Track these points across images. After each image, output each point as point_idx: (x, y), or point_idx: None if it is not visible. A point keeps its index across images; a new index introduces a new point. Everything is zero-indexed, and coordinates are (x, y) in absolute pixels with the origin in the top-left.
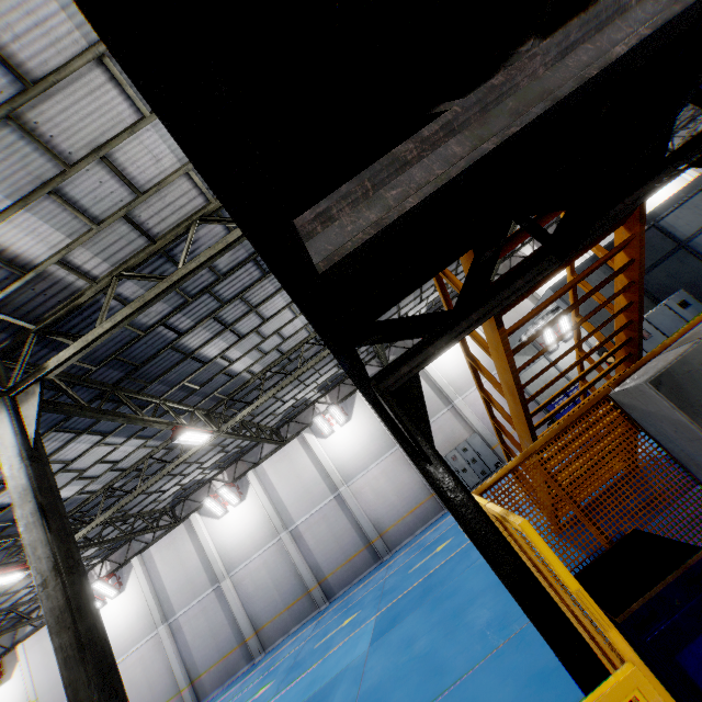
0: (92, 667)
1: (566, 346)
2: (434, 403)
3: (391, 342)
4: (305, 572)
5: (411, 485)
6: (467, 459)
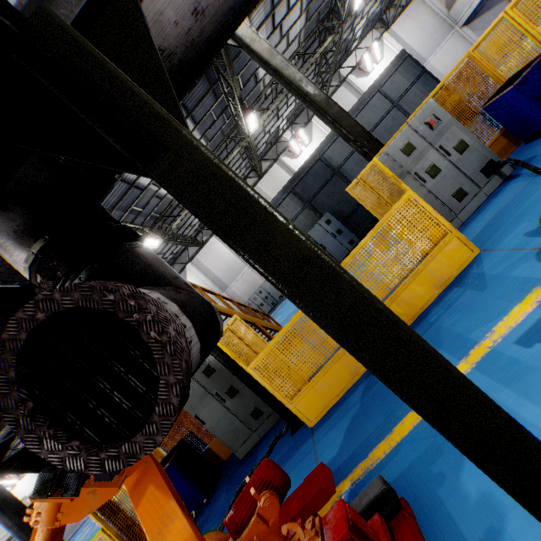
0: (12, 513)
1: None
2: (239, 264)
3: (202, 227)
4: None
5: None
6: (263, 297)
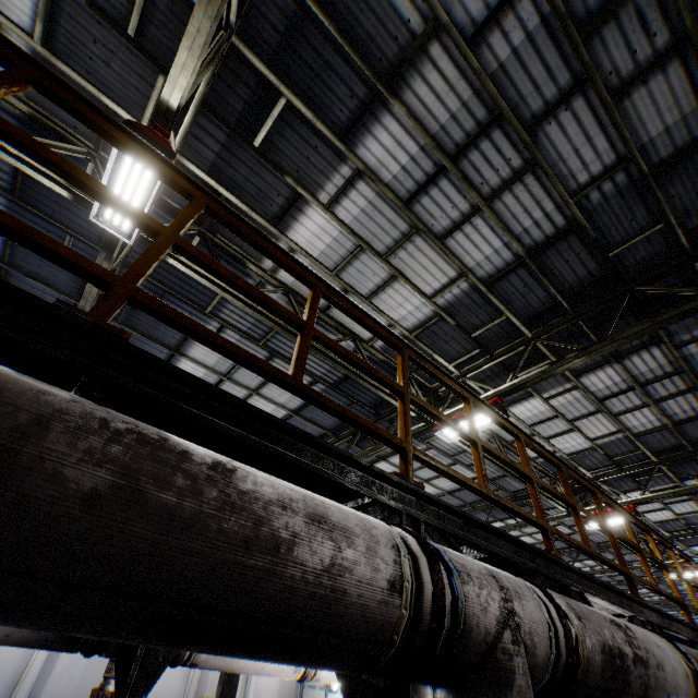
0: None
1: (340, 694)
2: None
3: None
4: (25, 691)
5: (172, 697)
6: None
